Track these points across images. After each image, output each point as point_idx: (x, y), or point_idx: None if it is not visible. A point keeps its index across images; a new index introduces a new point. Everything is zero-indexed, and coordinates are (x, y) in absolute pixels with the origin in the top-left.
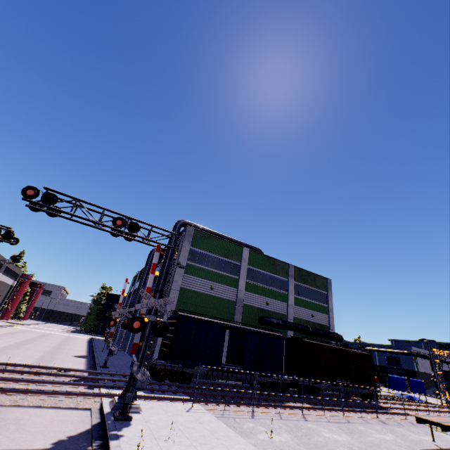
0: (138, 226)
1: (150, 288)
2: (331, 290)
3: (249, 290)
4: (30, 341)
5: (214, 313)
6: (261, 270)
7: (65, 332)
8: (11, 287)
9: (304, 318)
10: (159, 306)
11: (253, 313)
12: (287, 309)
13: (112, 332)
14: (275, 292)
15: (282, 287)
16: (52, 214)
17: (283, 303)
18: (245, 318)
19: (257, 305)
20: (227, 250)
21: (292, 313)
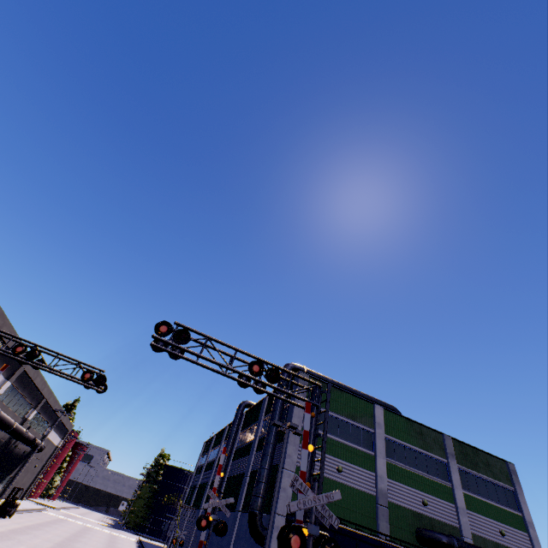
0: (278, 373)
1: (304, 473)
2: (519, 484)
3: (392, 476)
4: (71, 541)
5: (347, 517)
6: (404, 442)
7: (105, 527)
8: (55, 449)
9: (489, 538)
10: (320, 508)
11: (405, 521)
12: (457, 517)
13: (202, 541)
14: (433, 482)
15: (440, 474)
16: (177, 355)
17: (449, 504)
18: (394, 529)
19: (409, 505)
20: (353, 408)
21: (466, 524)
